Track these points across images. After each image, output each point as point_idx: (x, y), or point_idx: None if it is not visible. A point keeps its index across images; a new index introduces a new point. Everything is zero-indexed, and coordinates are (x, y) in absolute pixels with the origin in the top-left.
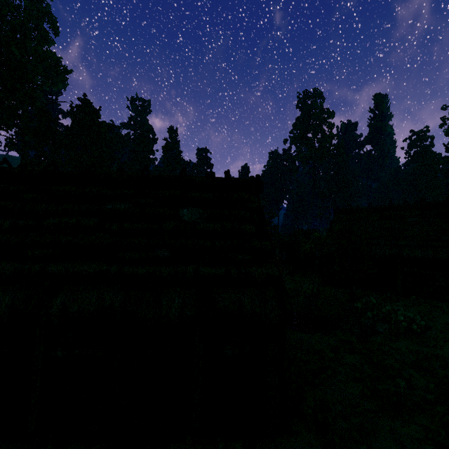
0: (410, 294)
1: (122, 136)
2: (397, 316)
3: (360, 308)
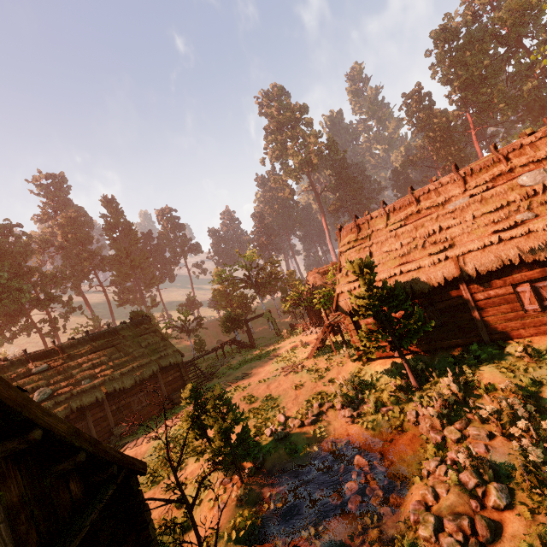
0: (506, 337)
1: (31, 235)
2: (523, 443)
3: (436, 407)
